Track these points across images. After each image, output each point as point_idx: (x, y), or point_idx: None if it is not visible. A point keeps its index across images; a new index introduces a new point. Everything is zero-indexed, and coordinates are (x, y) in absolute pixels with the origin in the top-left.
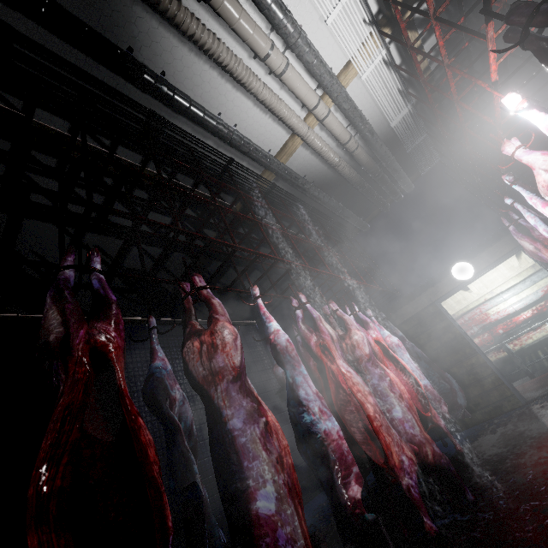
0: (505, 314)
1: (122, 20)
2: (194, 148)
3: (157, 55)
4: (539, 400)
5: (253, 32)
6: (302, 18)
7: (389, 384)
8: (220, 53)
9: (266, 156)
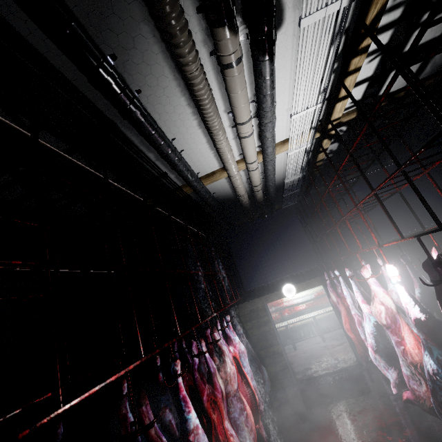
0: (292, 304)
1: (120, 27)
2: (135, 159)
3: (142, 74)
4: (304, 383)
5: (244, 104)
6: (277, 103)
7: (246, 417)
8: (207, 106)
9: (196, 180)
